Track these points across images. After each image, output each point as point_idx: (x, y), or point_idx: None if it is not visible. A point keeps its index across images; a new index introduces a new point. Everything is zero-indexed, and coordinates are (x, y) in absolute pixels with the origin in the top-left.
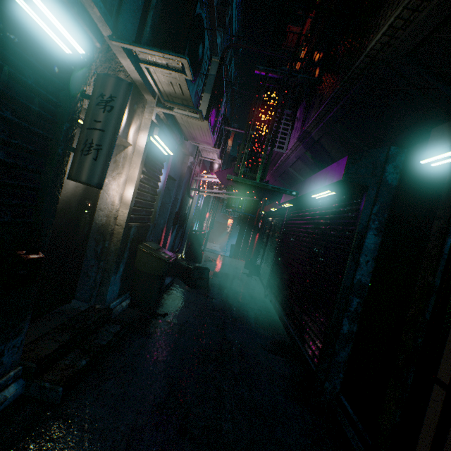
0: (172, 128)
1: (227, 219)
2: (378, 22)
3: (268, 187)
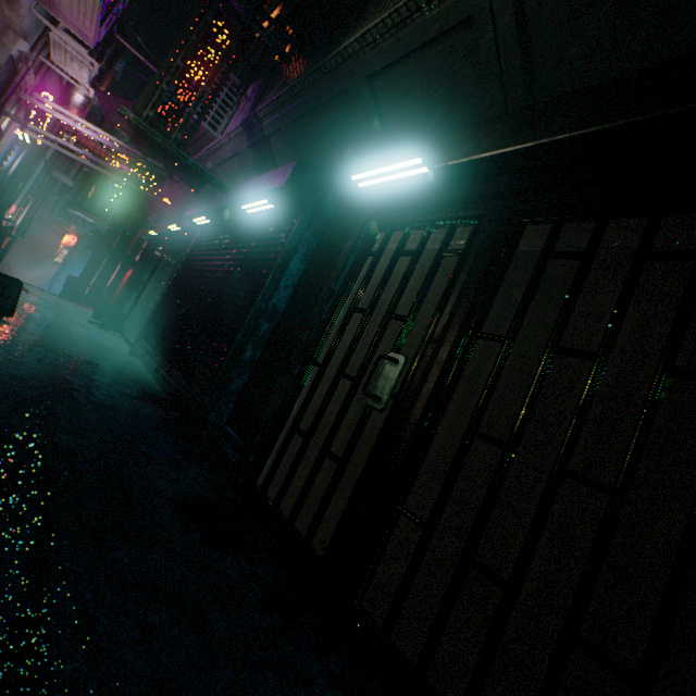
0: None
1: (61, 236)
2: (357, 26)
3: (188, 161)
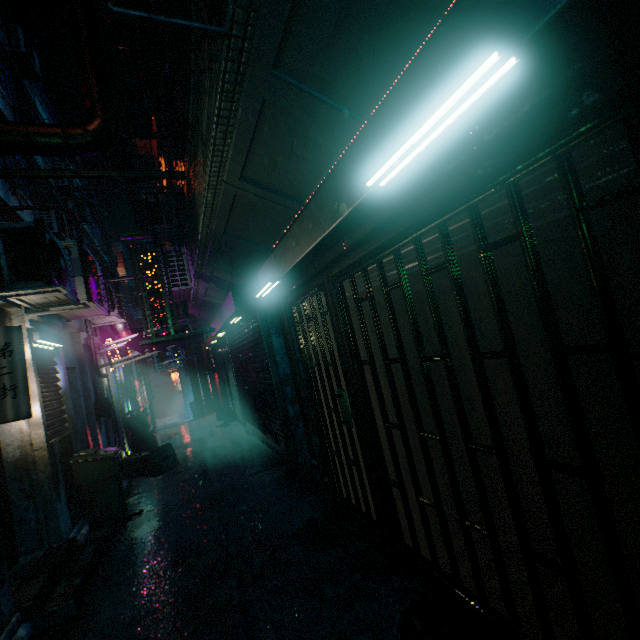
0: (51, 322)
1: (170, 374)
2: (198, 213)
3: (186, 335)
